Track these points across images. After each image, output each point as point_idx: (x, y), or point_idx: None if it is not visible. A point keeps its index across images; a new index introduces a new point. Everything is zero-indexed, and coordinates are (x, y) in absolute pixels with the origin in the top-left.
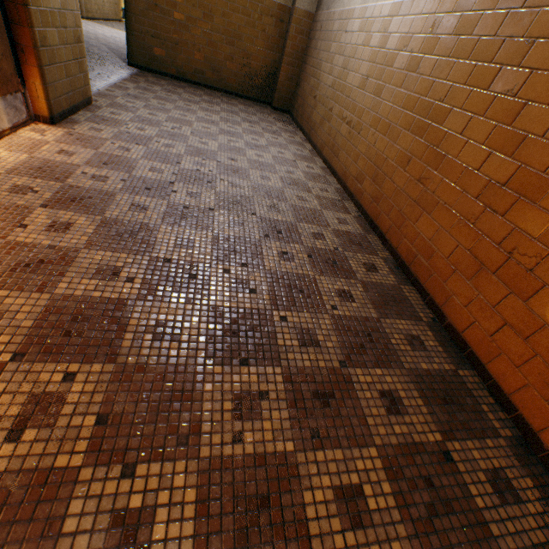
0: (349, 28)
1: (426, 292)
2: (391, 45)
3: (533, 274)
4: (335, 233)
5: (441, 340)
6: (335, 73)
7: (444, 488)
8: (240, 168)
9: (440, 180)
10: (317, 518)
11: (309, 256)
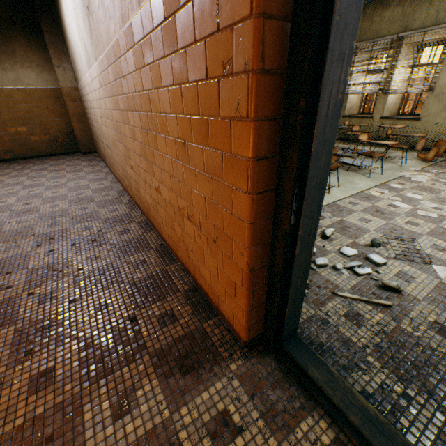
0: (87, 91)
1: (158, 230)
2: (98, 96)
3: (162, 196)
4: (104, 221)
5: (162, 254)
6: (95, 119)
7: (123, 338)
8: (33, 207)
9: (134, 164)
10: (10, 400)
11: (73, 244)
